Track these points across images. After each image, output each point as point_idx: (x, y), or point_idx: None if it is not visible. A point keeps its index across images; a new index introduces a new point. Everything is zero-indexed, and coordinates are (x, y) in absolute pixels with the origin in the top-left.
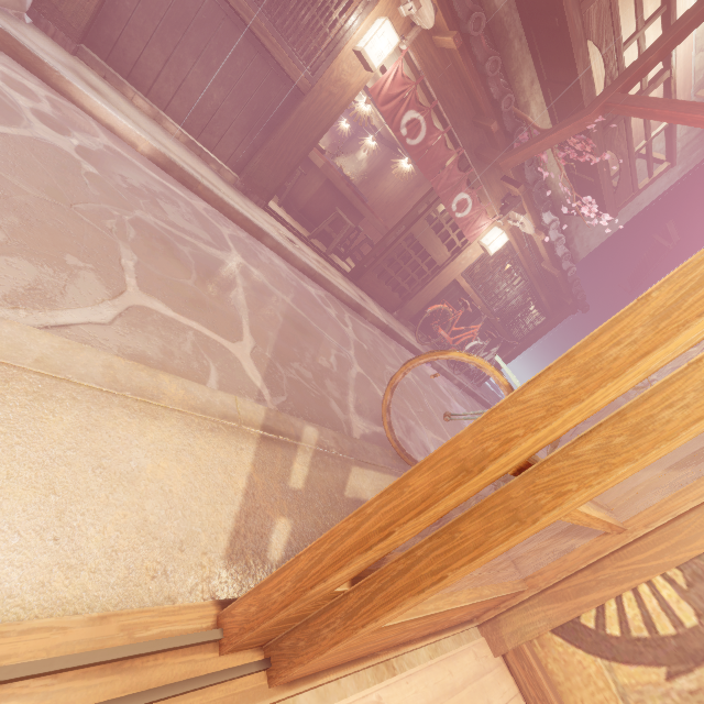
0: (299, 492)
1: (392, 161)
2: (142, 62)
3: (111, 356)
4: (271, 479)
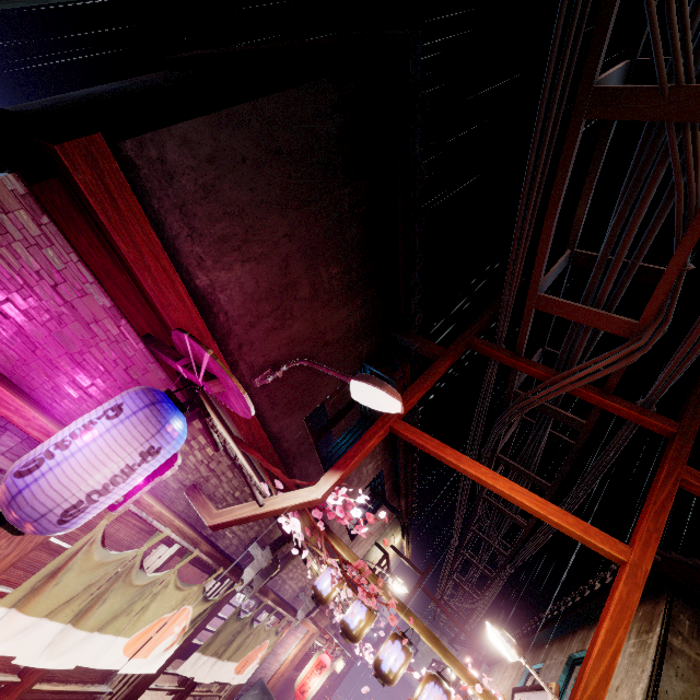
0: None
1: None
2: None
3: None
4: None
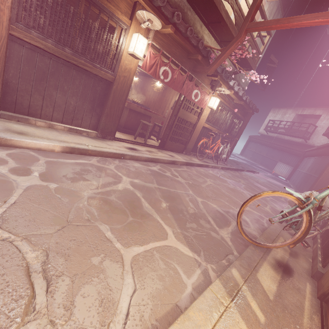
0: (266, 322)
1: (146, 81)
2: (32, 104)
3: (173, 328)
4: (257, 328)
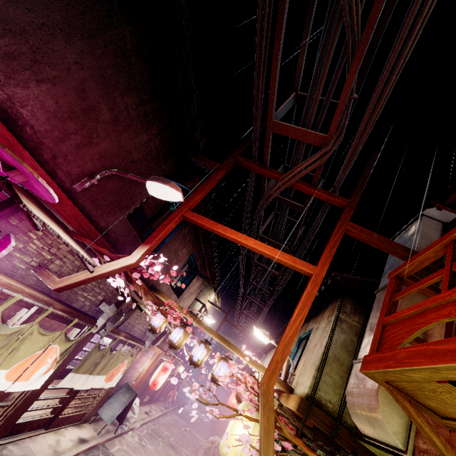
0: None
1: None
2: None
3: None
4: None
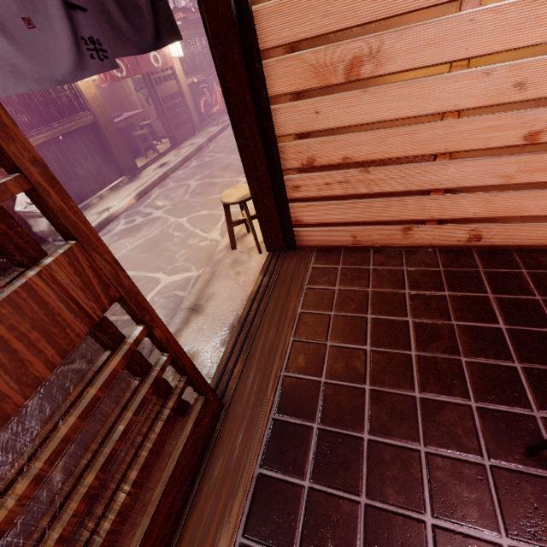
0: None
1: None
2: (76, 192)
3: None
4: None
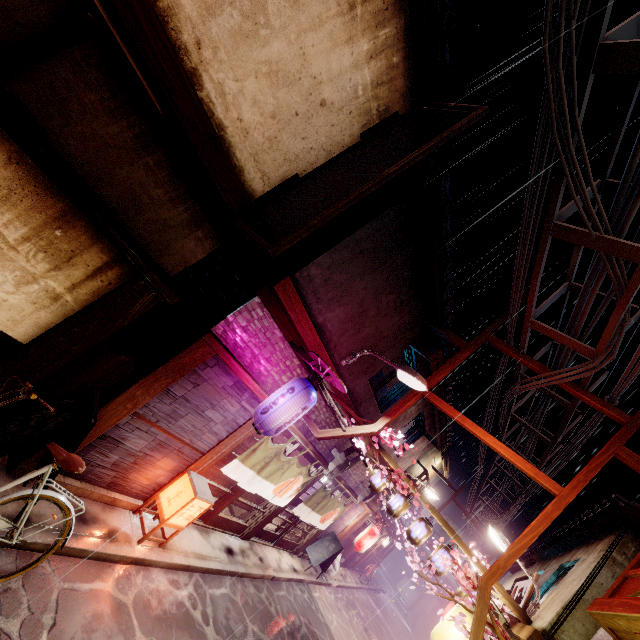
0: None
1: None
2: None
3: None
4: None
